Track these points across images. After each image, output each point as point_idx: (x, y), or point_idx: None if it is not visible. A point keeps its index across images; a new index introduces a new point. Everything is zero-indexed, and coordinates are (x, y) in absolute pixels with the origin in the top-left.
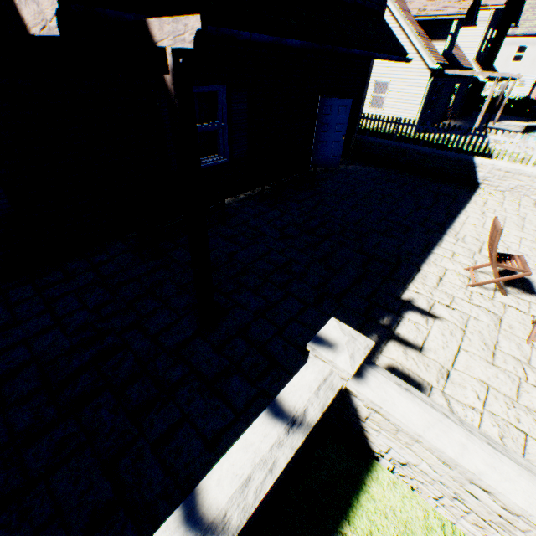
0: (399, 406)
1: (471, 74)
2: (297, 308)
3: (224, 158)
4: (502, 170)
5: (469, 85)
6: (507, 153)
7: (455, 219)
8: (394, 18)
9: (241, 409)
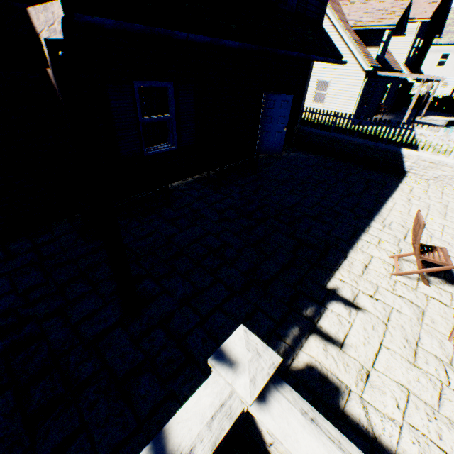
0: (302, 444)
1: (401, 75)
2: (224, 296)
3: (172, 146)
4: (427, 161)
5: (399, 85)
6: (432, 145)
7: (383, 205)
8: (334, 27)
9: (146, 415)
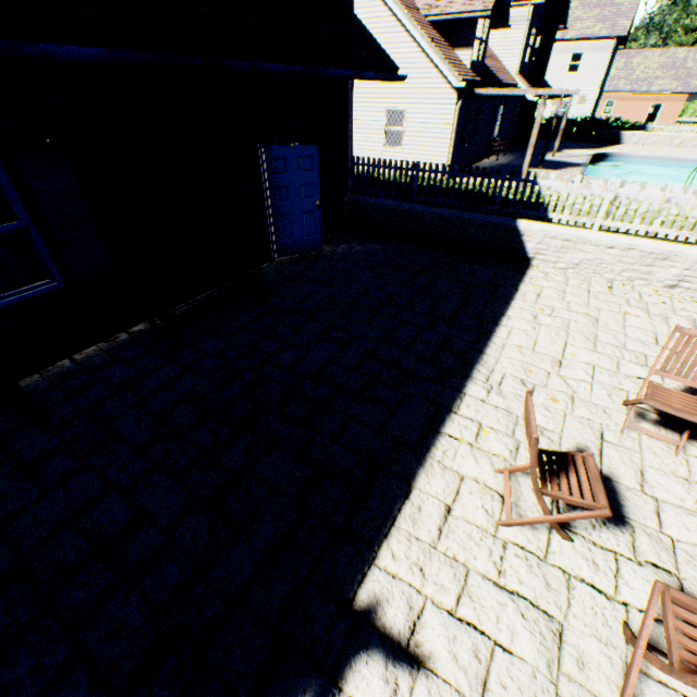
0: None
1: (510, 92)
2: None
3: (51, 281)
4: (559, 238)
5: (517, 107)
6: (568, 204)
7: (490, 337)
8: (396, 18)
9: None
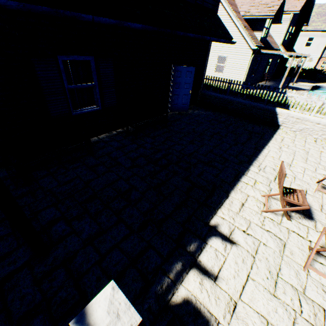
0: None
1: (278, 53)
2: (123, 234)
3: (97, 107)
4: (294, 117)
5: (278, 60)
6: (299, 105)
7: (260, 152)
8: (229, 16)
9: None
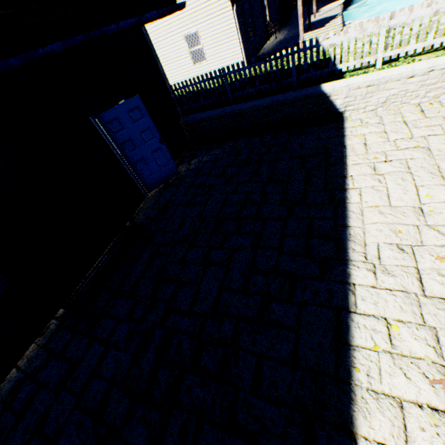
0: None
1: None
2: None
3: None
4: (362, 86)
5: None
6: (350, 52)
7: (345, 206)
8: None
9: None
